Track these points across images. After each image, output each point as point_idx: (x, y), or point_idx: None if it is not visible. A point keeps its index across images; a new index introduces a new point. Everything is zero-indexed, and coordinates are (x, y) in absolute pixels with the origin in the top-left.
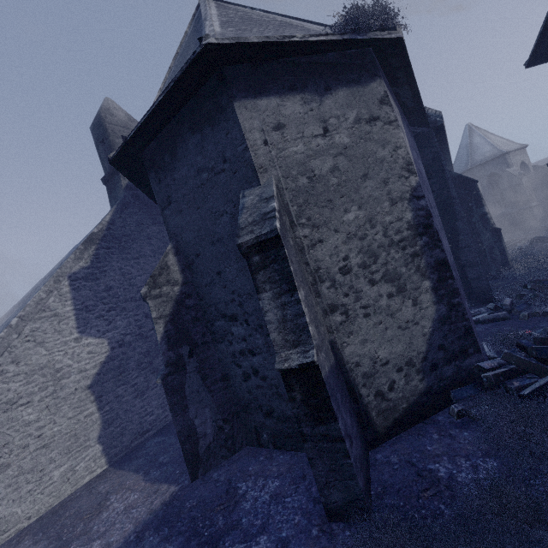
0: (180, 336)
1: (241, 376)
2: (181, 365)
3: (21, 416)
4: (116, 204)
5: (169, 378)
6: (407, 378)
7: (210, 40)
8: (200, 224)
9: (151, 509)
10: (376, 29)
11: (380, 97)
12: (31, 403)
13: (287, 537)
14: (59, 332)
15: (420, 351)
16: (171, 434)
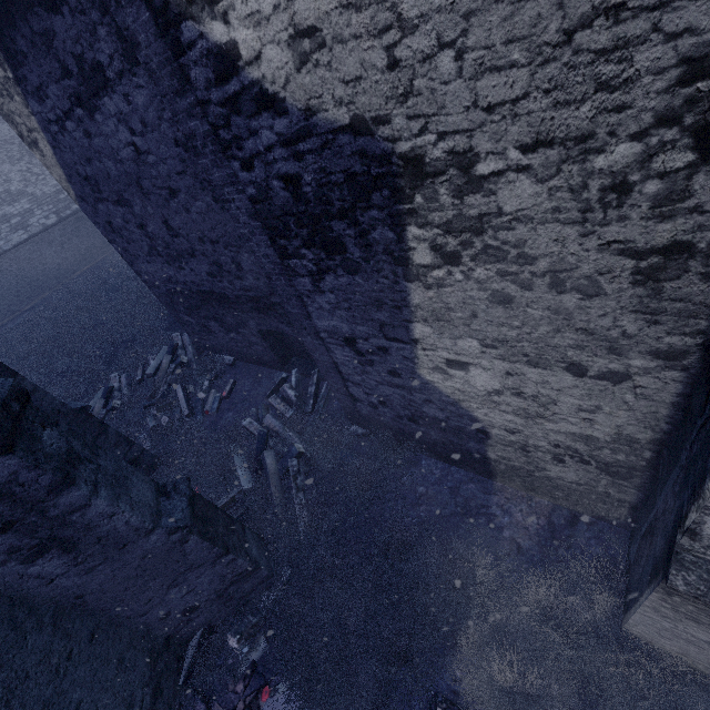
0: None
1: None
2: None
3: None
4: None
5: None
6: None
7: None
8: None
9: None
10: None
11: None
12: None
13: None
14: None
15: None
16: None
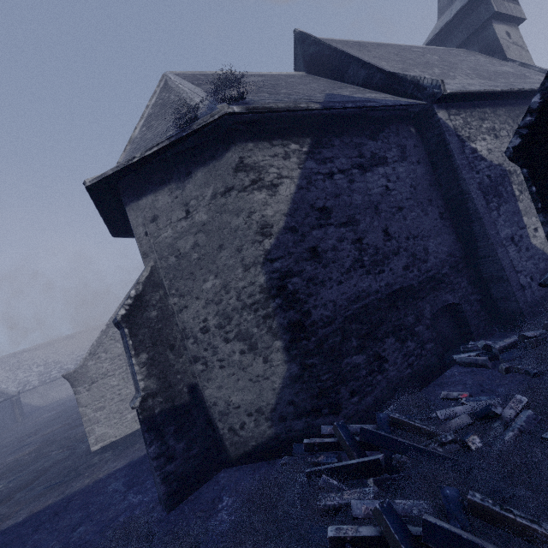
0: None
1: None
2: None
3: (110, 382)
4: None
5: None
6: (256, 422)
7: (87, 184)
8: None
9: (140, 455)
10: (219, 102)
11: (235, 165)
12: (114, 375)
13: (144, 501)
14: None
15: (270, 403)
16: None
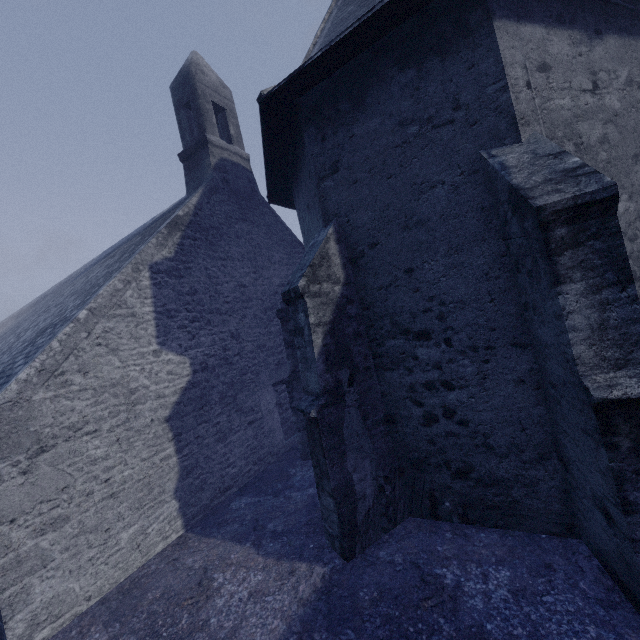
0: (339, 354)
1: (420, 418)
2: (339, 394)
3: (86, 449)
4: (202, 185)
5: (325, 410)
6: None
7: None
8: (388, 201)
9: (300, 598)
10: None
11: None
12: (98, 433)
13: None
14: (136, 339)
15: None
16: (266, 494)
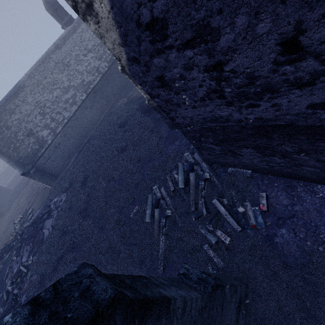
0: None
1: None
2: None
3: None
4: None
5: None
6: None
7: None
8: None
9: None
10: None
11: None
12: None
13: None
14: None
15: None
16: None
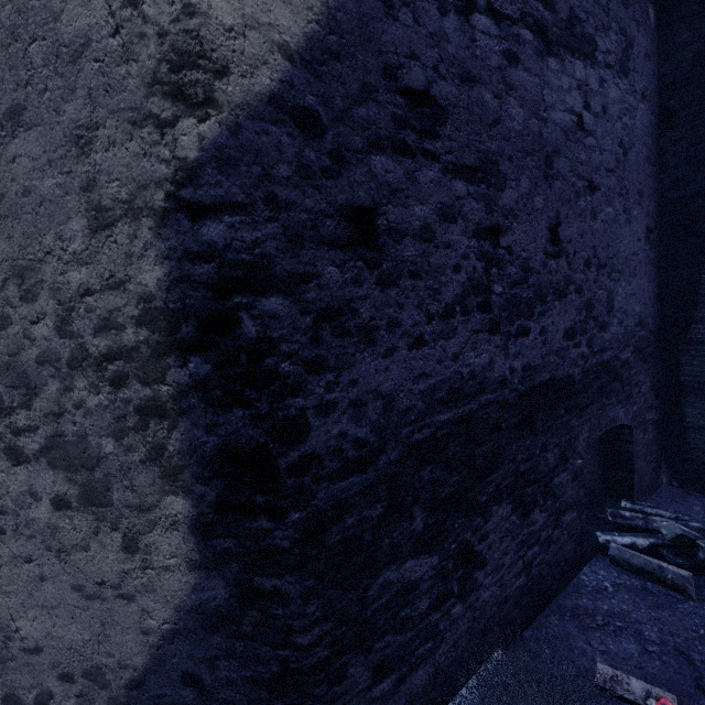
0: None
1: None
2: None
3: None
4: None
5: None
6: (83, 701)
7: None
8: None
9: None
10: None
11: None
12: None
13: None
14: None
15: (128, 663)
16: None
